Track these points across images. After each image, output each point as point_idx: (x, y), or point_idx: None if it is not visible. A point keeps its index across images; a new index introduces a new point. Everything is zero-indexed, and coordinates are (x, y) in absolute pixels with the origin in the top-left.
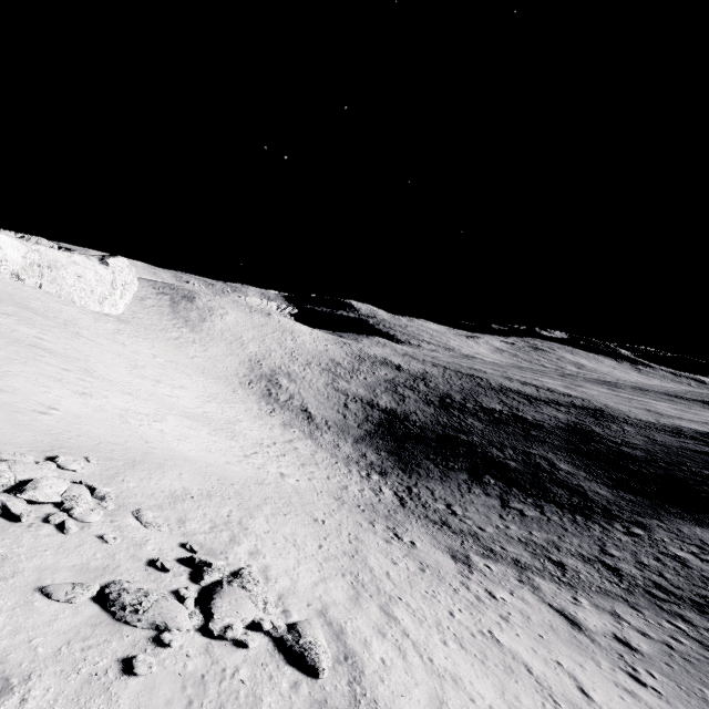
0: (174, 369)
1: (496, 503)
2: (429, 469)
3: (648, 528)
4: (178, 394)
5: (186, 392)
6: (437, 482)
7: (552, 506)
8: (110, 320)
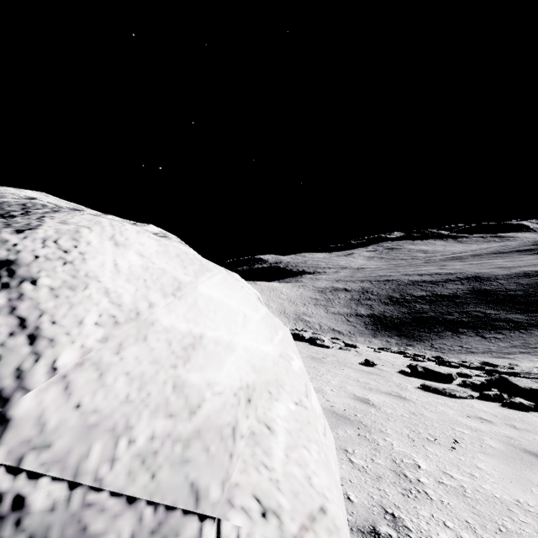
0: None
1: (479, 338)
2: (428, 336)
3: None
4: None
5: None
6: (440, 340)
7: (505, 331)
8: None
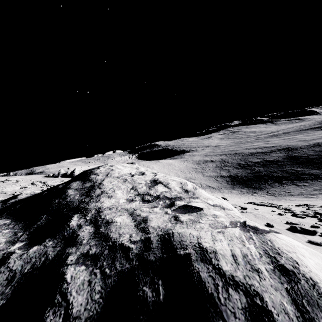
0: None
1: (295, 186)
2: (264, 186)
3: None
4: None
5: None
6: (272, 188)
7: (309, 180)
8: None
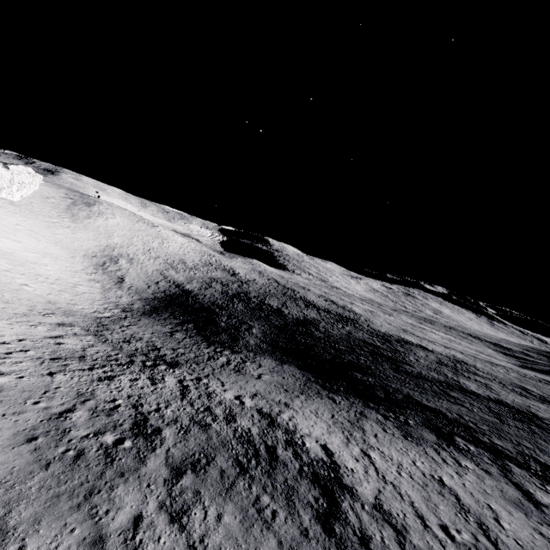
0: (28, 234)
1: (167, 331)
2: (161, 316)
3: (236, 353)
4: (3, 241)
5: (16, 243)
6: (152, 320)
7: (200, 338)
8: (0, 201)
